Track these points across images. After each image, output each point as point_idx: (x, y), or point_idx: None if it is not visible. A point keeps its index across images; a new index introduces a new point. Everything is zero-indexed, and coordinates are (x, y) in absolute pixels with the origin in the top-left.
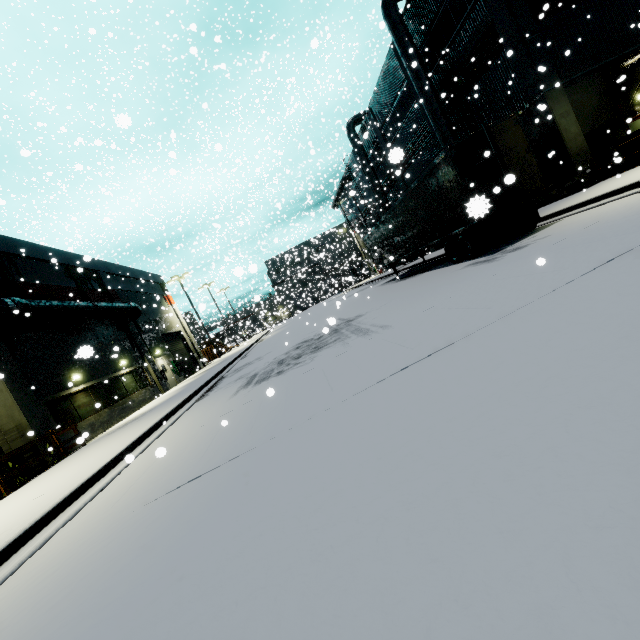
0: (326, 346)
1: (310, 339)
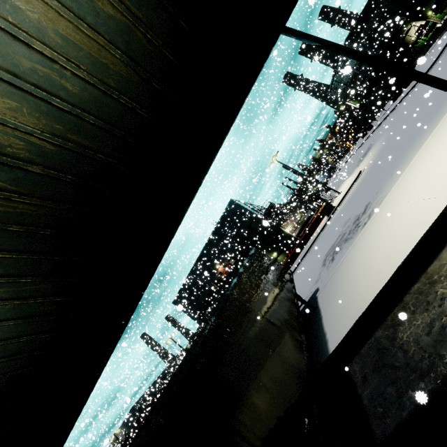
0: None
1: None
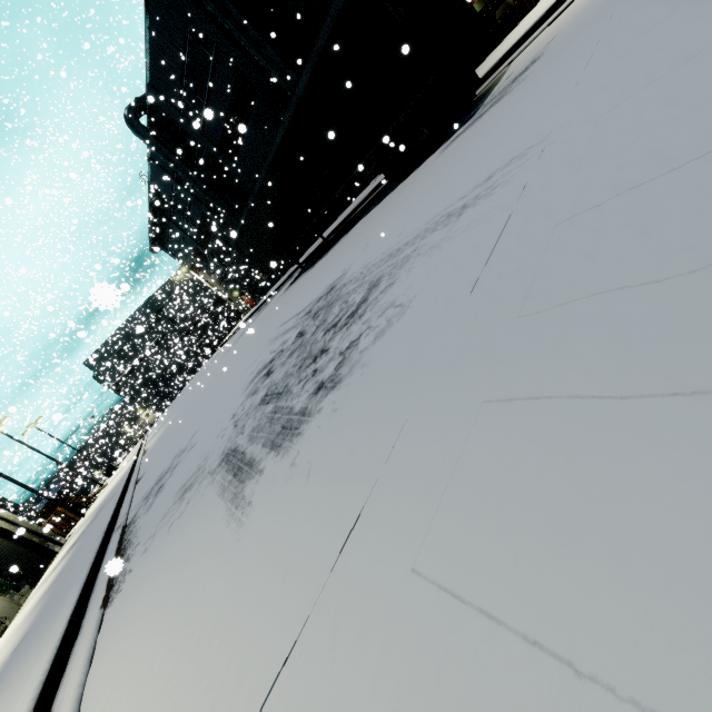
0: (372, 297)
1: (275, 355)
